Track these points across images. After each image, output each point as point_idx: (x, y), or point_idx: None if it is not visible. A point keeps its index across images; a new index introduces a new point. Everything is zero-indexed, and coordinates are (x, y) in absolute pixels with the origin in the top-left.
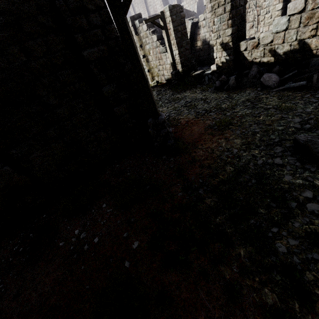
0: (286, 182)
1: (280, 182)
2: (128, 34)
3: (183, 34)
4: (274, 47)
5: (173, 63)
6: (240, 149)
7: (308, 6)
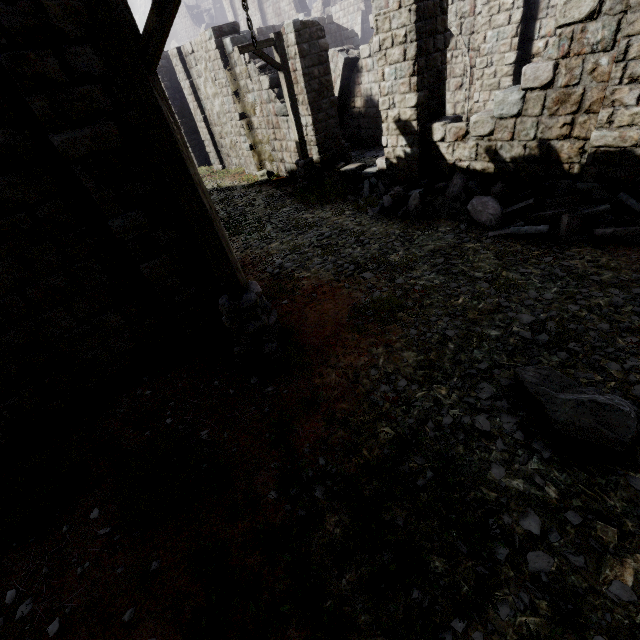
0: (494, 484)
1: (482, 483)
2: (161, 116)
3: (323, 85)
4: (495, 145)
5: (300, 143)
6: (413, 379)
7: (560, 78)
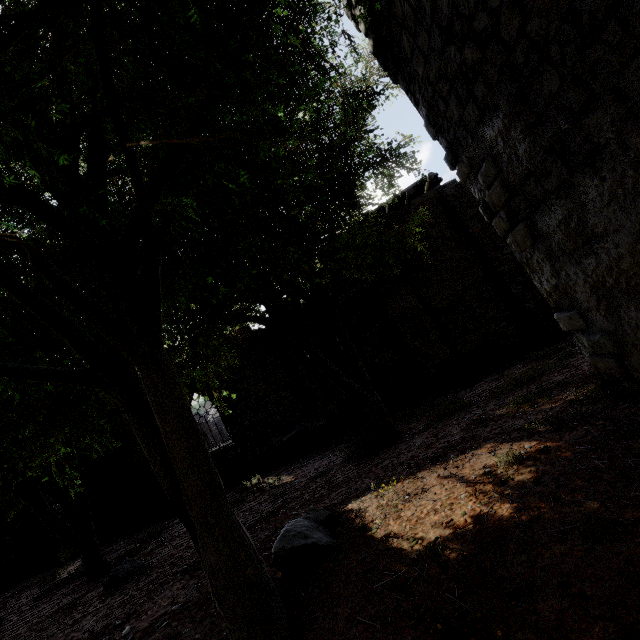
0: None
1: None
2: None
3: None
4: None
5: None
6: None
7: None
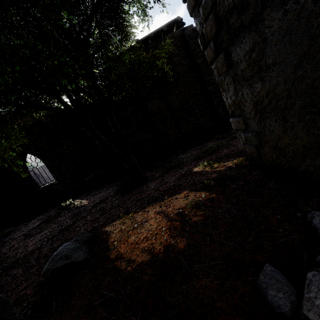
0: None
1: None
2: None
3: None
4: None
5: None
6: None
7: None
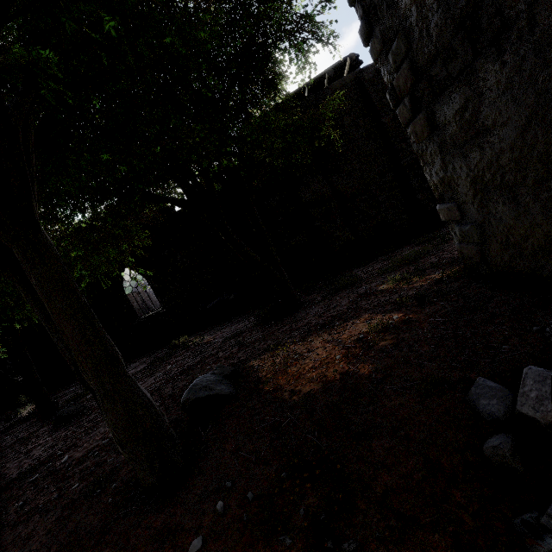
0: None
1: None
2: None
3: None
4: None
5: None
6: None
7: None
